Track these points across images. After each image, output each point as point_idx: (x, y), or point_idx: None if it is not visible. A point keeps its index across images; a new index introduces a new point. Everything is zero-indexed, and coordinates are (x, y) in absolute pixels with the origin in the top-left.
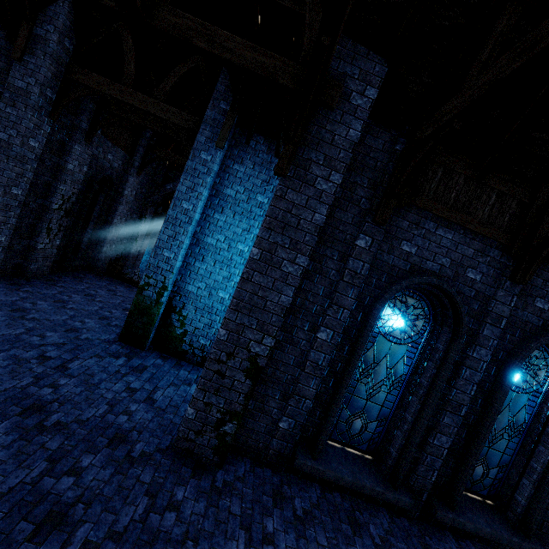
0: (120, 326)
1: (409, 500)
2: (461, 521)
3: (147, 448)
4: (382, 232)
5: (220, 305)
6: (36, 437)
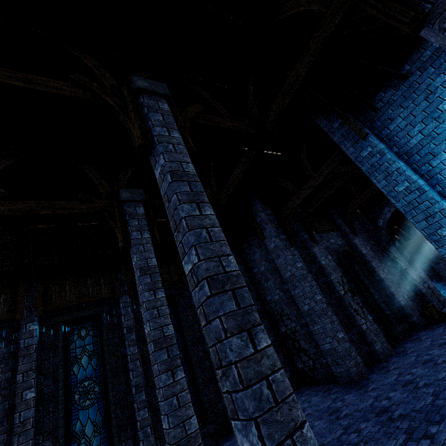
0: None
1: None
2: None
3: None
4: None
5: None
6: None
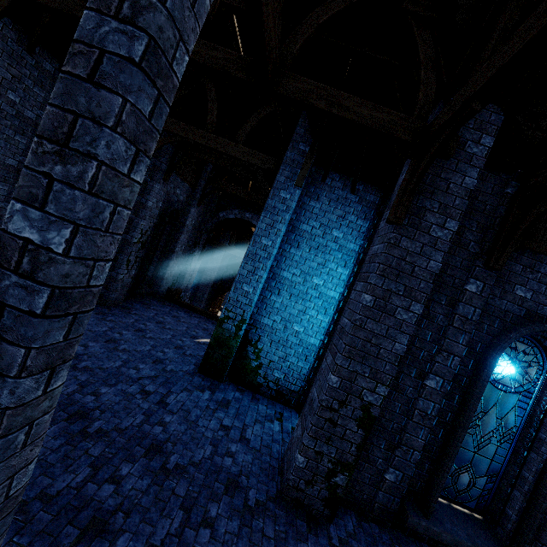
0: (194, 355)
1: None
2: None
3: (259, 496)
4: (494, 276)
5: (294, 339)
6: (165, 482)
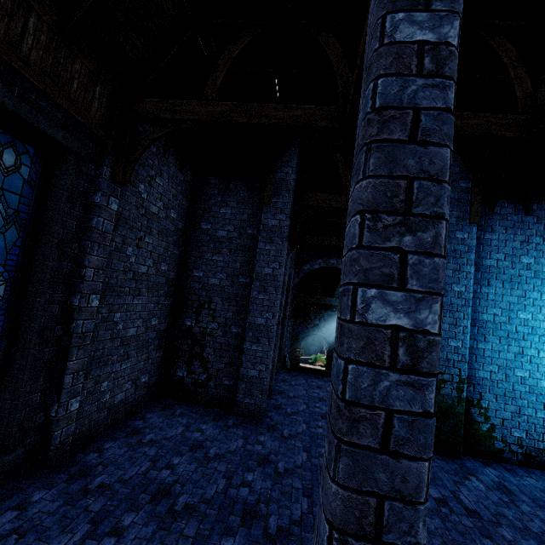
0: None
1: None
2: None
3: None
4: None
5: (521, 387)
6: None
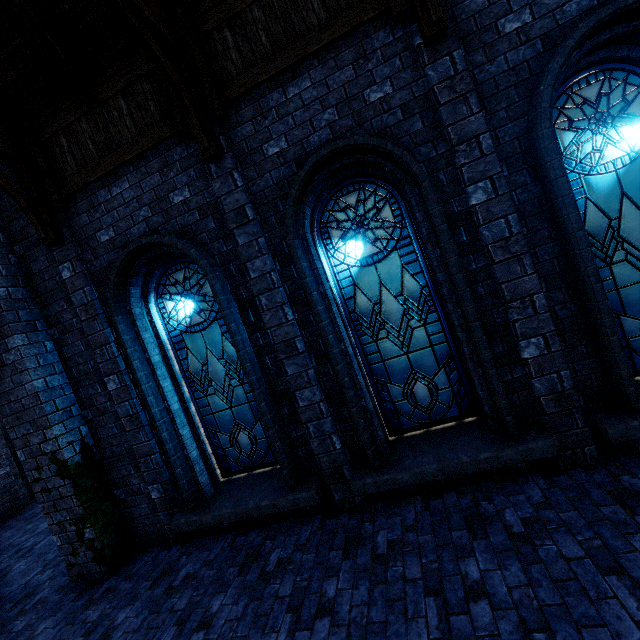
0: None
1: (307, 494)
2: (388, 478)
3: (47, 593)
4: (70, 247)
5: None
6: None
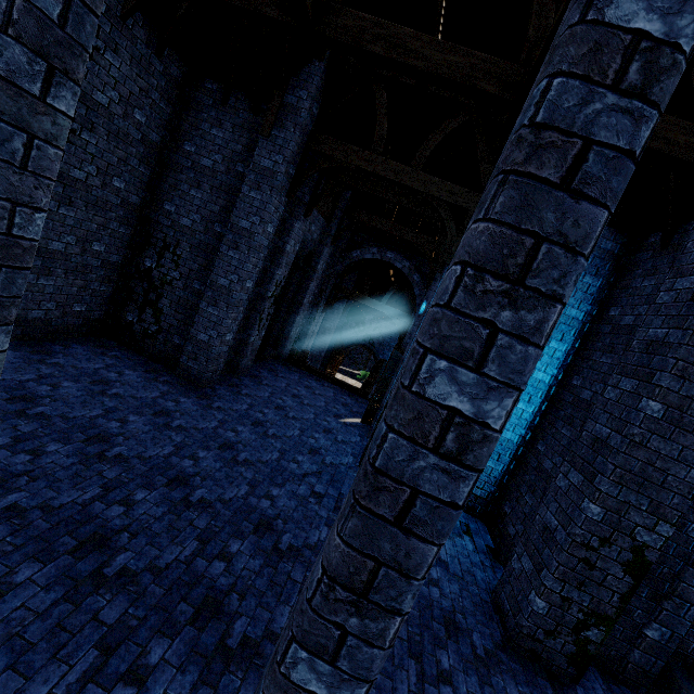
0: (347, 442)
1: None
2: None
3: (484, 642)
4: None
5: None
6: None
